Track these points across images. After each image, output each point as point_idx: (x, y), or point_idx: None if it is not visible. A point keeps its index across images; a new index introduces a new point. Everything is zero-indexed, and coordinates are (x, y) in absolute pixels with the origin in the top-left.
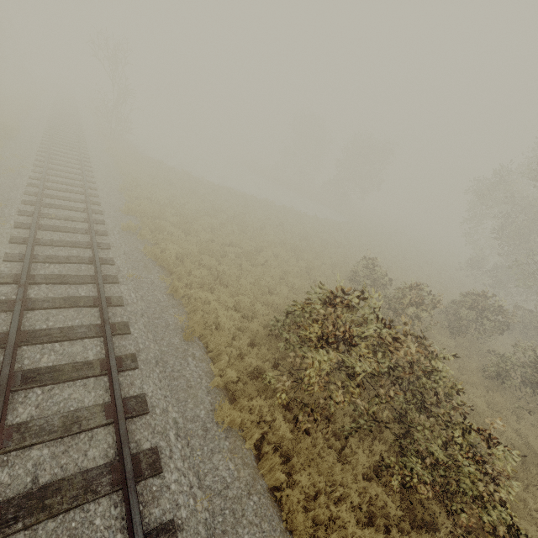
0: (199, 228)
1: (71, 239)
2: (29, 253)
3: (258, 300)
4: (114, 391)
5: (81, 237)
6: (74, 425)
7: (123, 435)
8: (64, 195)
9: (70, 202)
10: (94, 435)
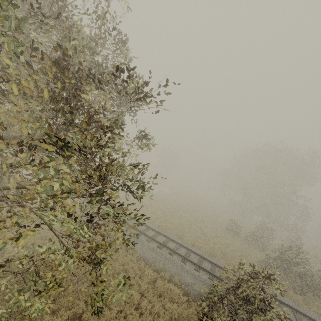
0: (180, 226)
1: (195, 259)
2: (214, 274)
3: (236, 256)
4: (292, 306)
5: (193, 256)
6: (301, 320)
7: (308, 315)
8: (150, 234)
9: (158, 237)
10: (303, 320)
